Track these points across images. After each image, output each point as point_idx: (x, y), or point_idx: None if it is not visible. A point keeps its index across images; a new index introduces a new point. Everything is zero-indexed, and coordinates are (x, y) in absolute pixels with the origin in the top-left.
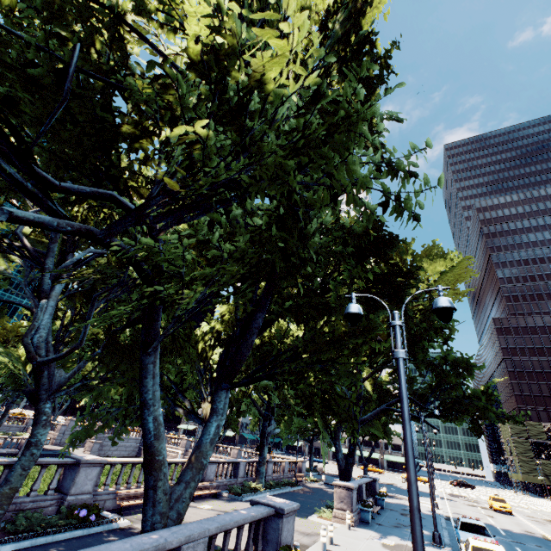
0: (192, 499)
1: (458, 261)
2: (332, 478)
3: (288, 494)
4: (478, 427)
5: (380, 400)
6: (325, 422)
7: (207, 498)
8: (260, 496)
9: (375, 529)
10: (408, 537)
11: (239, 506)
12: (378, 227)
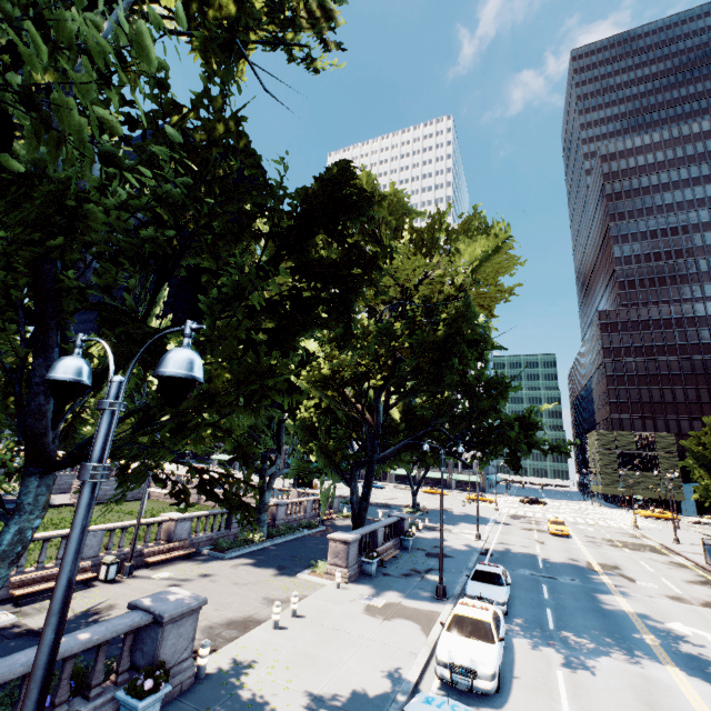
0: (148, 566)
1: (501, 241)
2: (376, 509)
3: (298, 541)
4: (515, 463)
5: (410, 431)
6: (330, 463)
7: (177, 560)
8: (255, 548)
9: (375, 582)
10: (410, 590)
11: (213, 568)
12: (343, 189)
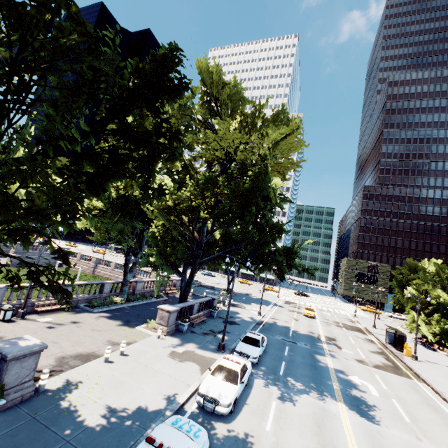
0: (38, 313)
1: (293, 129)
2: (204, 289)
3: (146, 305)
4: (282, 275)
5: (224, 247)
6: (168, 261)
7: (60, 310)
8: (116, 307)
9: (184, 337)
10: (204, 344)
11: (82, 318)
12: (170, 68)
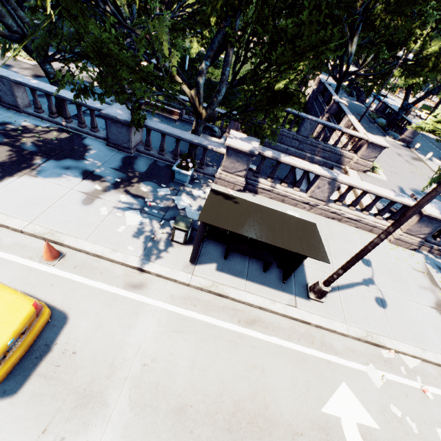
0: None
1: None
2: None
3: None
4: None
5: None
6: None
7: None
8: None
9: None
10: None
11: None
12: None
